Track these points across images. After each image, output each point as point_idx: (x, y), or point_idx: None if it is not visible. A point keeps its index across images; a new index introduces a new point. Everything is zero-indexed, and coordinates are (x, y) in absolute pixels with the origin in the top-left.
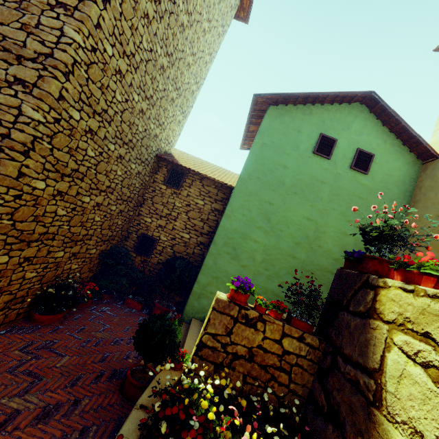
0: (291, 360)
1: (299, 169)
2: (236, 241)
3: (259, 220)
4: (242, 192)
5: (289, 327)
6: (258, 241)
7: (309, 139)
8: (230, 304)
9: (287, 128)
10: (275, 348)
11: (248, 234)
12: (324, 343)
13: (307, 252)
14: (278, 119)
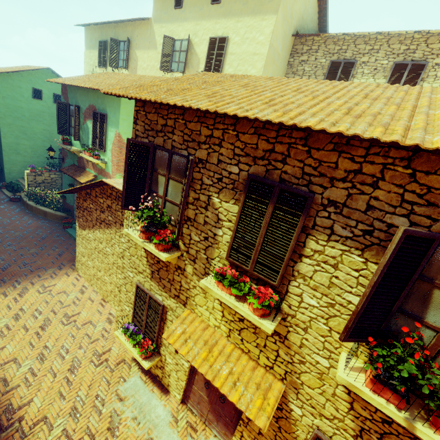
0: (55, 179)
1: (30, 108)
2: (15, 147)
3: (21, 135)
4: (5, 124)
5: (51, 173)
6: (25, 144)
7: (28, 91)
8: (32, 173)
9: (13, 86)
10: (49, 178)
11: (19, 143)
12: (61, 173)
13: (50, 143)
14: (5, 81)
